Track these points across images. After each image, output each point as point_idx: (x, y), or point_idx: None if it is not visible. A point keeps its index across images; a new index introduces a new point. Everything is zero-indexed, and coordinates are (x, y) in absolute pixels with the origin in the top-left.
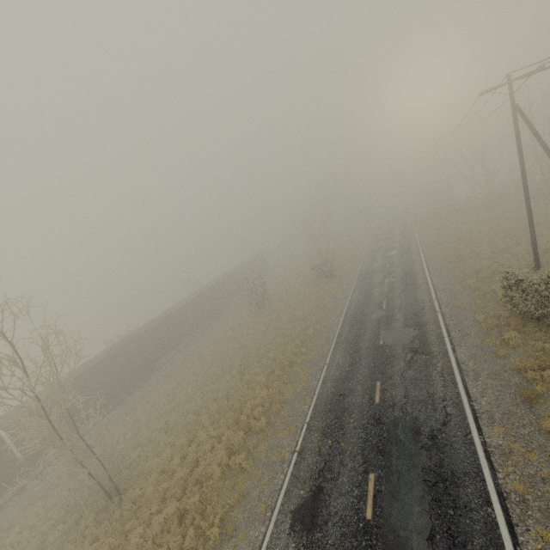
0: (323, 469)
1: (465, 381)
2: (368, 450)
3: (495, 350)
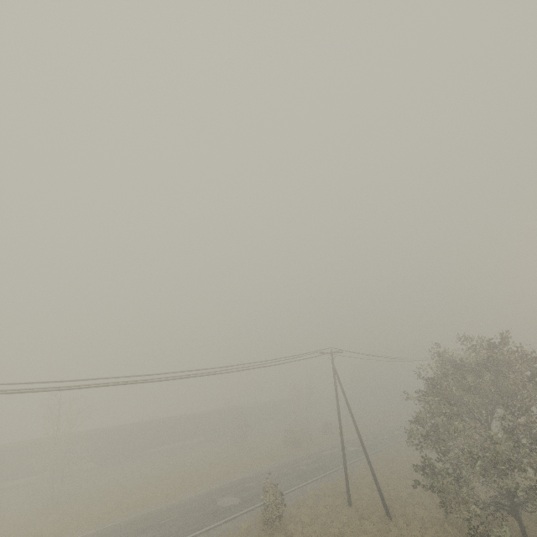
0: (105, 533)
1: (196, 536)
2: (124, 535)
3: (235, 532)
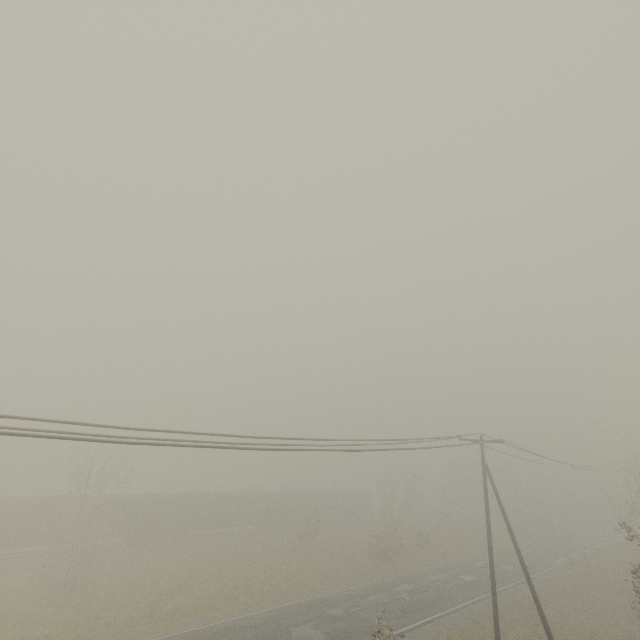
0: None
1: None
2: None
3: None
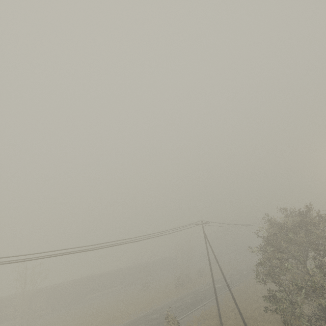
0: None
1: None
2: None
3: None
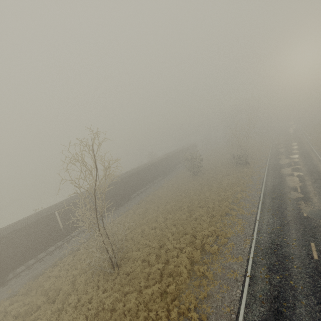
0: (278, 297)
1: None
2: (319, 294)
3: None
